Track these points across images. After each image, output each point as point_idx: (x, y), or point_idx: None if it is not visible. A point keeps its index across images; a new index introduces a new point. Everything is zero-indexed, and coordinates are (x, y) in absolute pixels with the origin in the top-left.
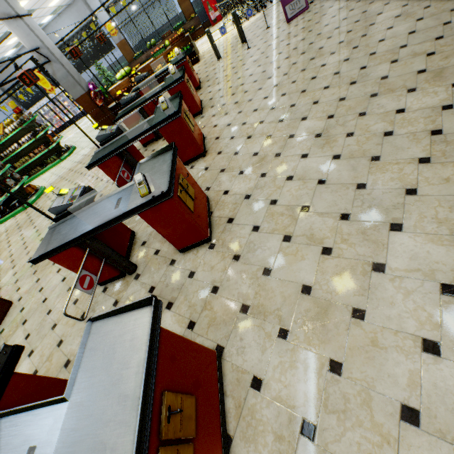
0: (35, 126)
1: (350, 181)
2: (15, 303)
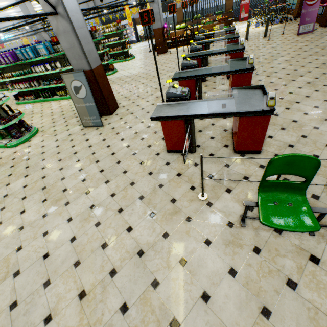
0: (122, 34)
1: (321, 98)
2: (121, 107)
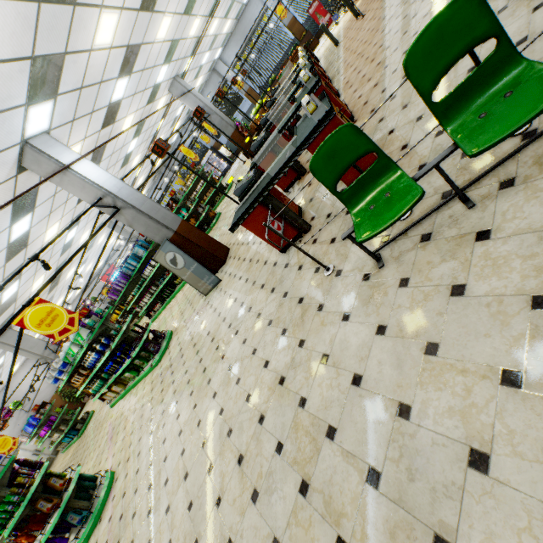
0: (204, 174)
1: None
2: (232, 247)
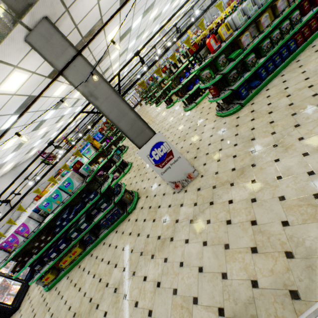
0: None
1: None
2: None
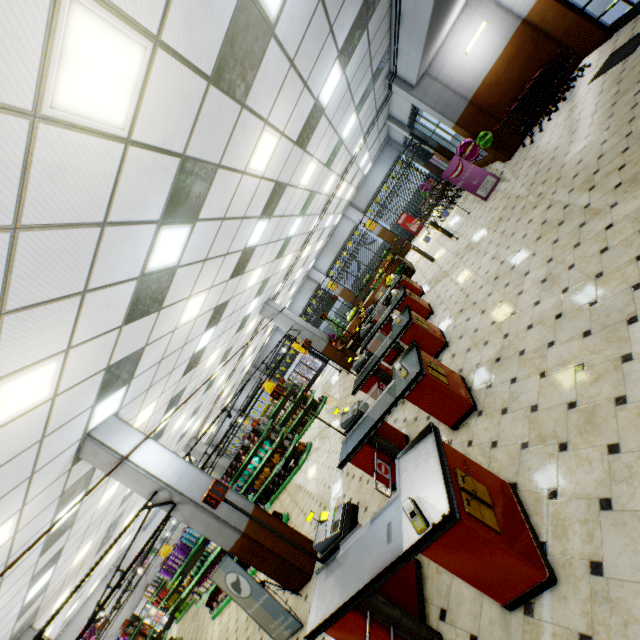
0: (294, 389)
1: (582, 303)
2: None
